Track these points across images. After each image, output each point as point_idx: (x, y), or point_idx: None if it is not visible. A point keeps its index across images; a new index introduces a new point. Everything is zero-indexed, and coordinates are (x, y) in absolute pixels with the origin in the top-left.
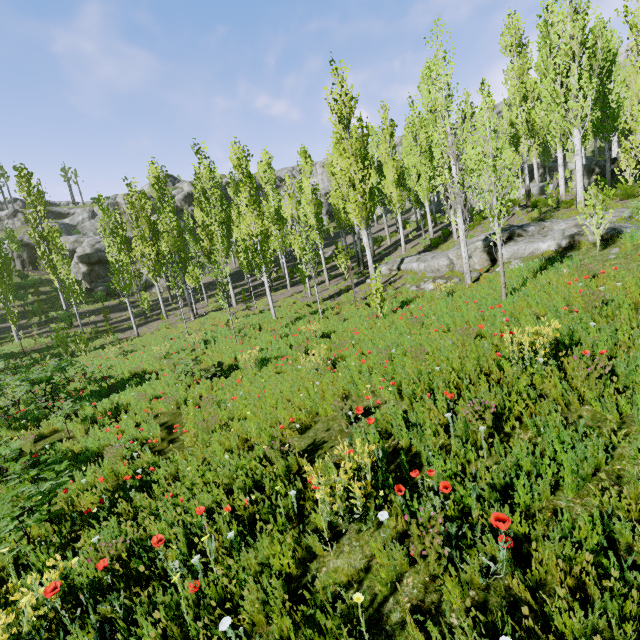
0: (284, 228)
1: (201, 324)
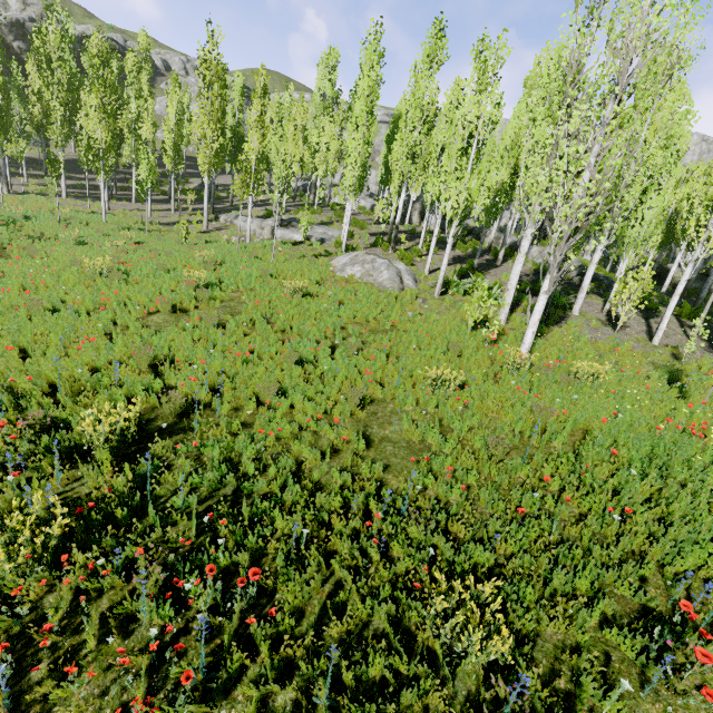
0: (141, 141)
1: (20, 201)
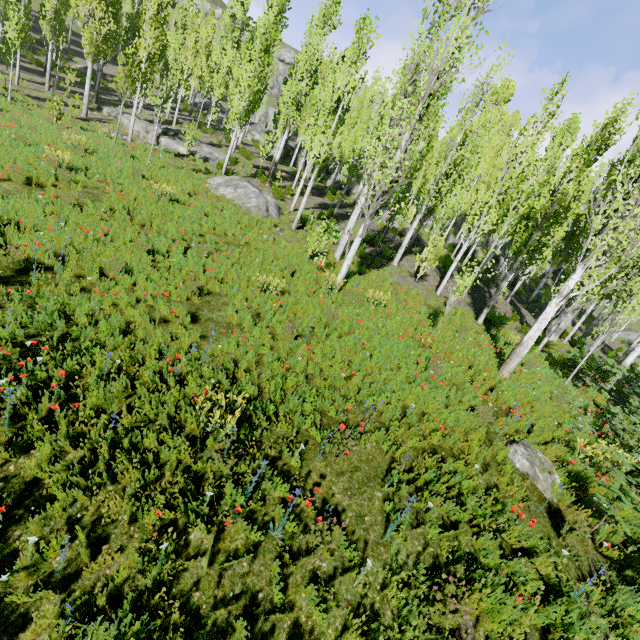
0: None
1: None
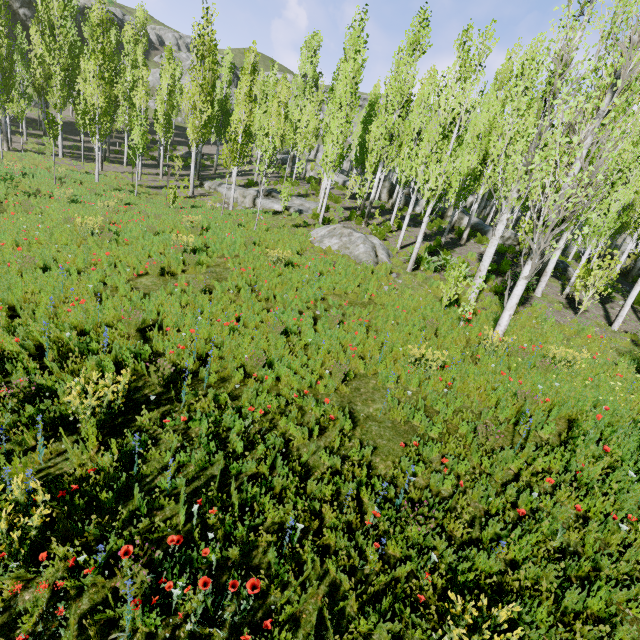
0: (135, 108)
1: (19, 158)
